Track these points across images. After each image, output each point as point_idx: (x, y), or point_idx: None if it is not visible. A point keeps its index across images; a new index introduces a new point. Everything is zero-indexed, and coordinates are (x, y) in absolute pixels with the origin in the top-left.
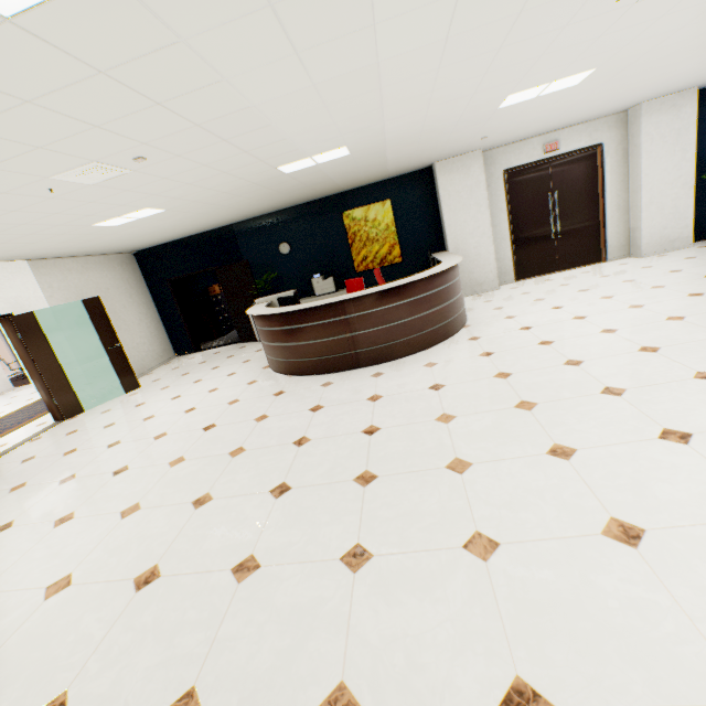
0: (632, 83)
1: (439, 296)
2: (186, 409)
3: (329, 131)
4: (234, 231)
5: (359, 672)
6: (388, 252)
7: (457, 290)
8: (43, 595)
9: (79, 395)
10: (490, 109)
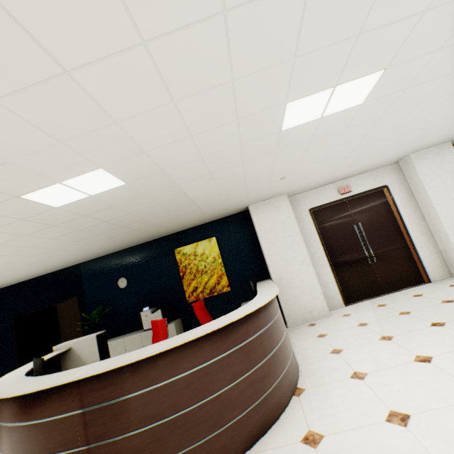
0: (410, 119)
1: (246, 353)
2: None
3: (17, 126)
4: (81, 268)
5: None
6: (217, 281)
7: (275, 336)
8: None
9: None
10: (272, 130)
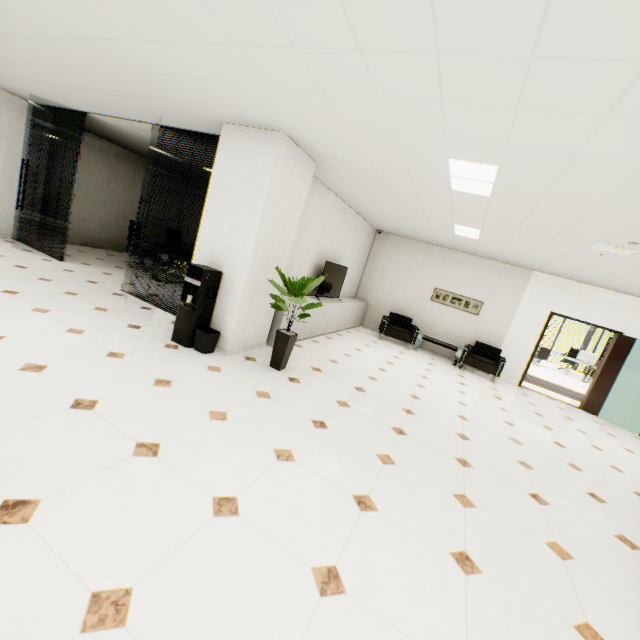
0: None
1: None
2: (597, 446)
3: None
4: None
5: (351, 410)
6: None
7: None
8: (417, 383)
9: (609, 407)
10: None
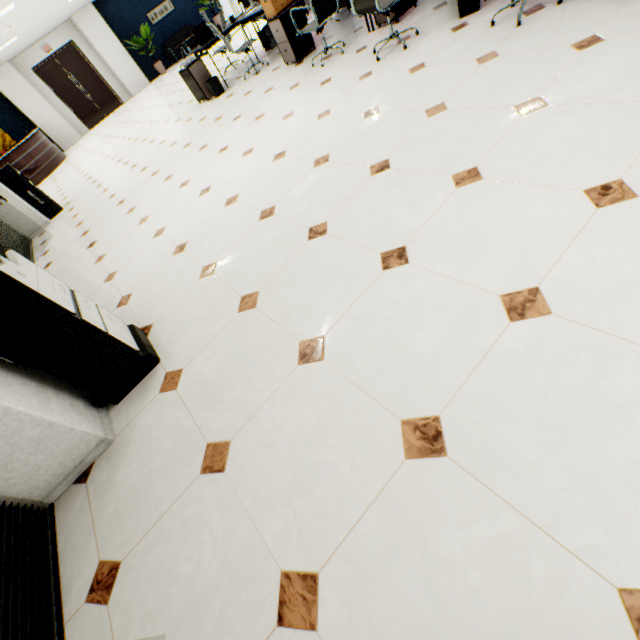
0: (46, 24)
1: (38, 149)
2: None
3: None
4: None
5: None
6: (4, 140)
7: (47, 144)
8: None
9: None
10: None
